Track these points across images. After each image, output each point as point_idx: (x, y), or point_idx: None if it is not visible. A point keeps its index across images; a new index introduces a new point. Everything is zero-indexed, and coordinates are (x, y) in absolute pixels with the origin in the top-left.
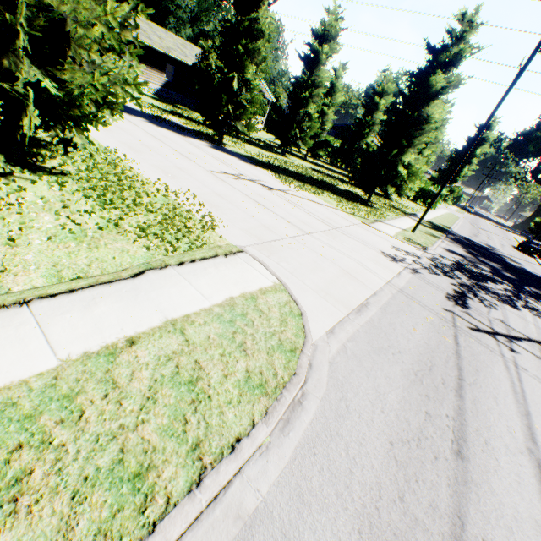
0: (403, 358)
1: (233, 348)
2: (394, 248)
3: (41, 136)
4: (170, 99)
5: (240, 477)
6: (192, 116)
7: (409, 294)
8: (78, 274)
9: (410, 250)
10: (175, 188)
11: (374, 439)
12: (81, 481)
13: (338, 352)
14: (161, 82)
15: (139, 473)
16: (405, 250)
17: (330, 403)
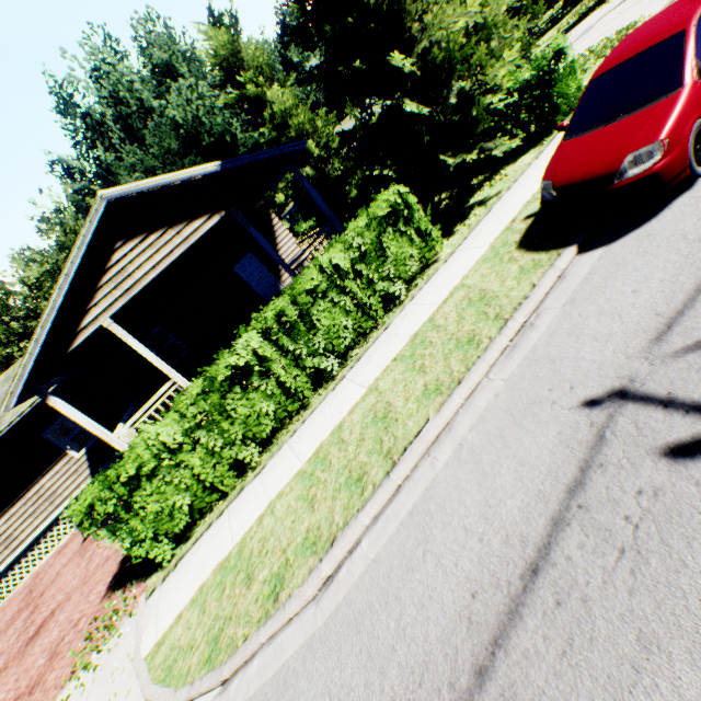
0: None
1: None
2: None
3: None
4: None
5: None
6: None
7: None
8: None
9: None
10: None
11: None
12: None
13: None
14: None
15: None
16: None
17: None
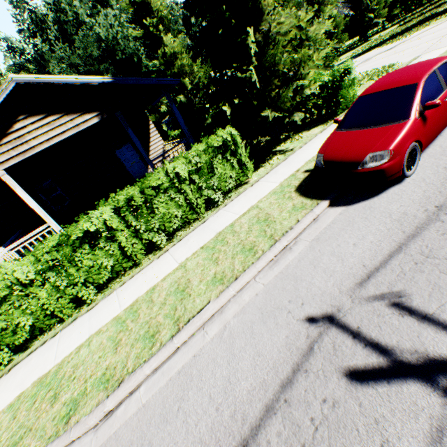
0: None
1: None
2: None
3: None
4: None
5: None
6: None
7: None
8: None
9: None
10: None
11: None
12: None
13: None
14: None
15: None
16: None
17: None
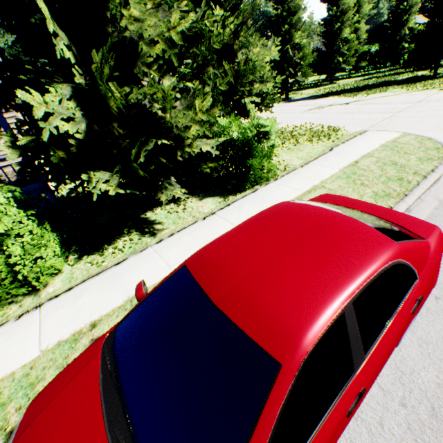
0: None
1: (402, 155)
2: None
3: None
4: None
5: (441, 179)
6: None
7: None
8: (308, 157)
9: None
10: (298, 125)
11: None
12: (381, 182)
13: None
14: None
15: (398, 179)
16: None
17: None
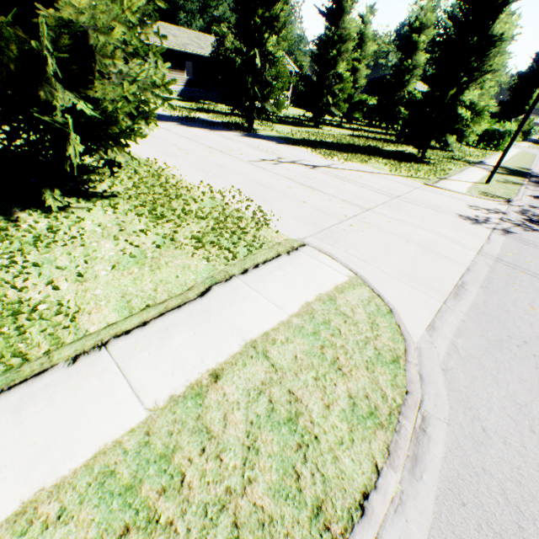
0: (533, 351)
1: (326, 368)
2: (471, 207)
3: (88, 162)
4: (193, 97)
5: None
6: (217, 108)
7: (510, 262)
8: (146, 302)
9: (491, 206)
10: (219, 187)
11: (534, 474)
12: None
13: (448, 353)
14: (182, 82)
15: None
16: (485, 208)
17: (460, 427)
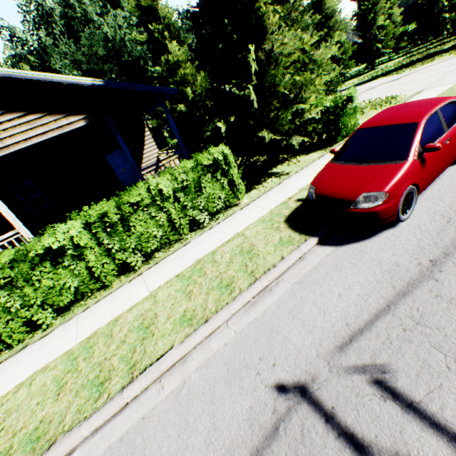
0: None
1: None
2: None
3: None
4: None
5: None
6: None
7: None
8: None
9: None
10: None
11: None
12: None
13: None
14: None
15: None
16: None
17: None
